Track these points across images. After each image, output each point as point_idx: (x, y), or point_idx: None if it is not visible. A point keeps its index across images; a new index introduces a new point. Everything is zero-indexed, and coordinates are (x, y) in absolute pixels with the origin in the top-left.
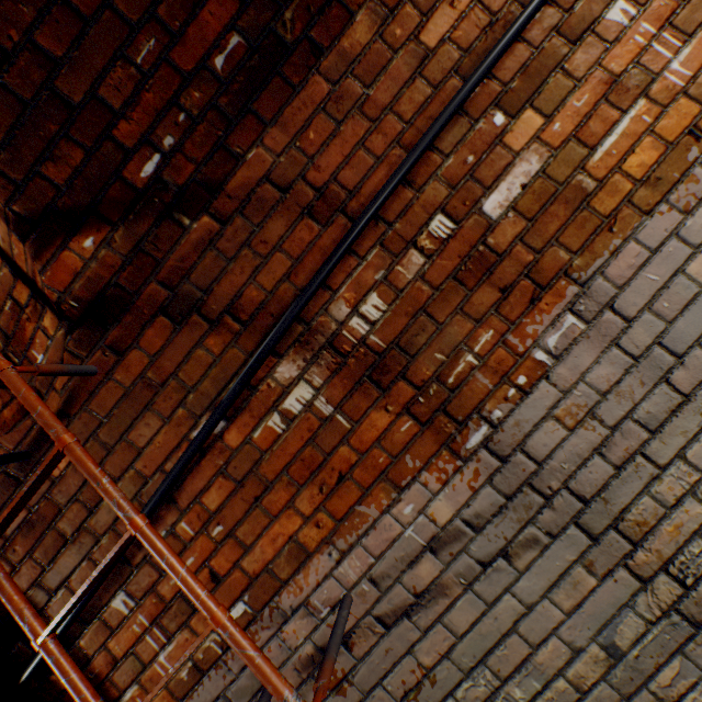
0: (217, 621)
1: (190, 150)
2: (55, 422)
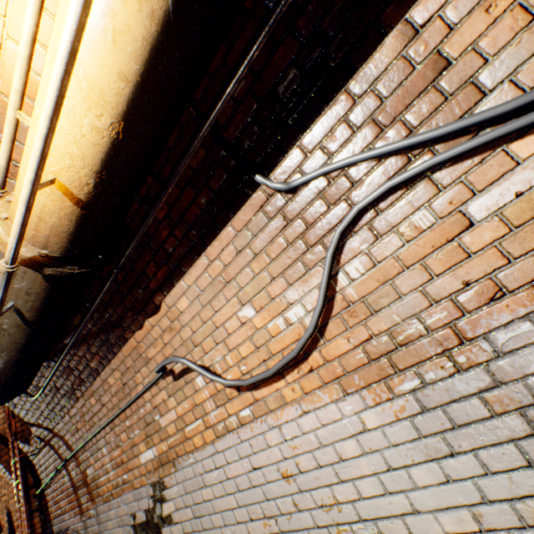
0: (25, 527)
1: (47, 422)
2: (20, 473)
